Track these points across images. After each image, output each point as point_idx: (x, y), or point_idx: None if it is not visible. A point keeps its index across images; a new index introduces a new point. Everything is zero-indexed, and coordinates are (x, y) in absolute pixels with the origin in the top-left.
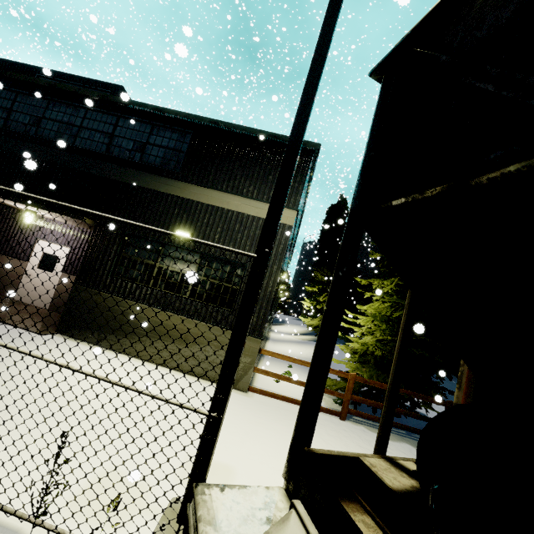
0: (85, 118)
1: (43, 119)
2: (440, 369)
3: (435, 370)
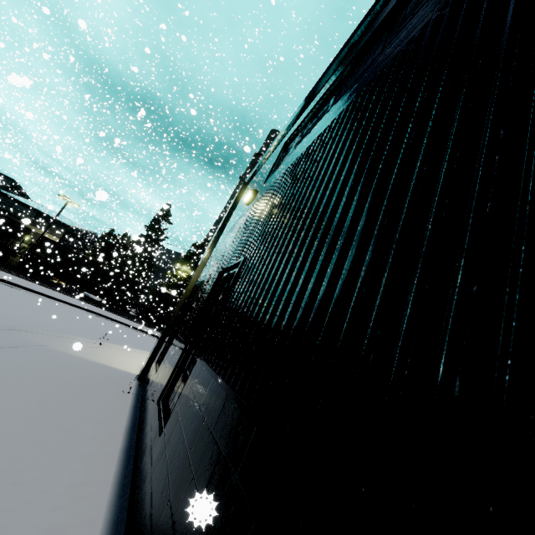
0: (4, 200)
1: None
2: None
3: None
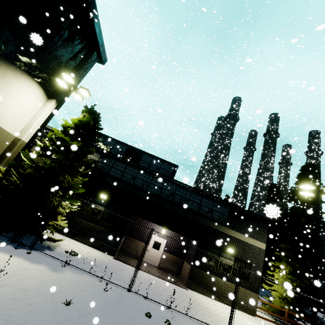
0: (190, 196)
1: (174, 194)
2: (307, 306)
3: (307, 307)
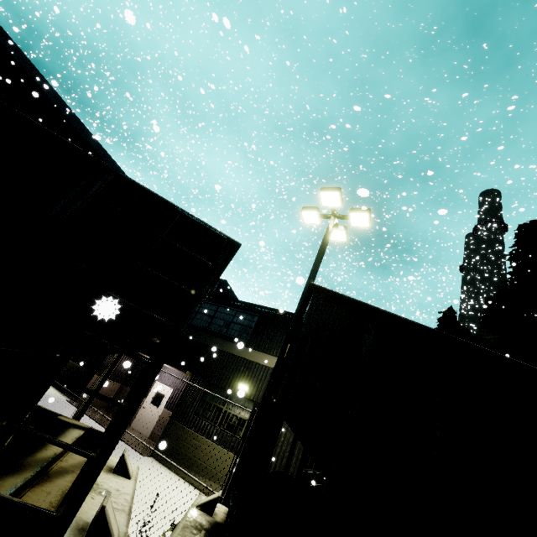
0: (201, 306)
1: None
2: None
3: None
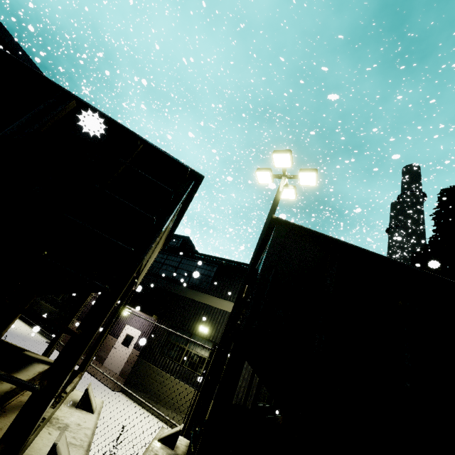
0: (166, 259)
1: None
2: None
3: None
